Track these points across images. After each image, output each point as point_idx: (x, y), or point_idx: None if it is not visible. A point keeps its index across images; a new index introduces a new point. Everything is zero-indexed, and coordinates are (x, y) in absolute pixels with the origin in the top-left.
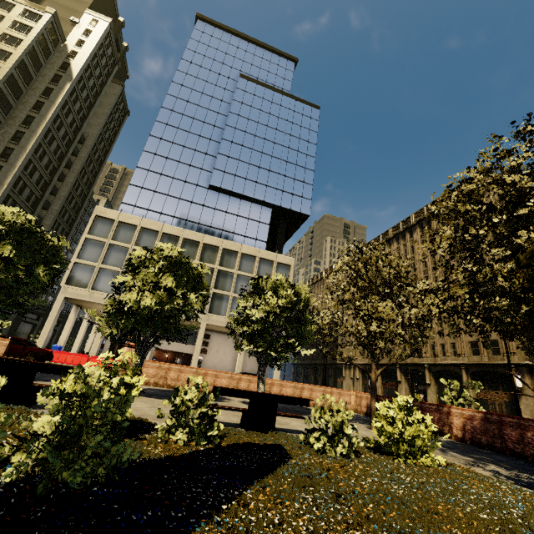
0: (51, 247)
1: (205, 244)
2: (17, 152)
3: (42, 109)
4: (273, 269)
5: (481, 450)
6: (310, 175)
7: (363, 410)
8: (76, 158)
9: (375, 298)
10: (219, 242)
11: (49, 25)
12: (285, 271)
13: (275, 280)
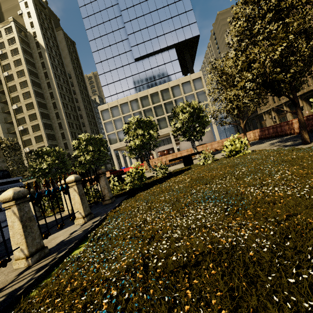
0: (99, 139)
1: (150, 94)
2: (57, 102)
3: (48, 76)
4: (191, 86)
5: None
6: (188, 2)
7: (257, 138)
8: (74, 87)
9: (229, 90)
10: (156, 89)
11: (17, 28)
12: (199, 82)
13: (180, 107)
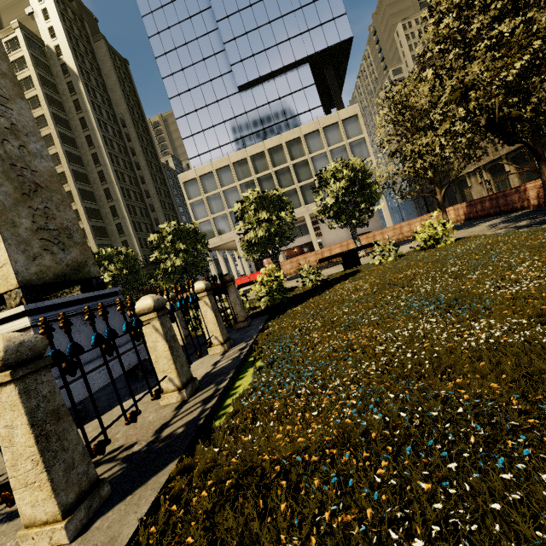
0: (192, 231)
1: (269, 149)
2: (105, 171)
3: (87, 124)
4: (341, 131)
5: (545, 208)
6: None
7: (462, 219)
8: (132, 142)
9: (417, 137)
10: (279, 139)
11: (26, 41)
12: (354, 124)
13: (331, 169)
